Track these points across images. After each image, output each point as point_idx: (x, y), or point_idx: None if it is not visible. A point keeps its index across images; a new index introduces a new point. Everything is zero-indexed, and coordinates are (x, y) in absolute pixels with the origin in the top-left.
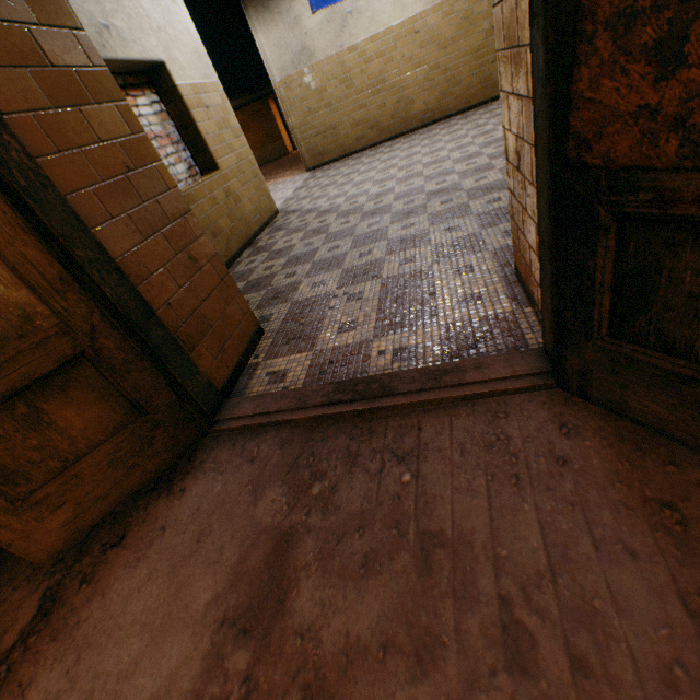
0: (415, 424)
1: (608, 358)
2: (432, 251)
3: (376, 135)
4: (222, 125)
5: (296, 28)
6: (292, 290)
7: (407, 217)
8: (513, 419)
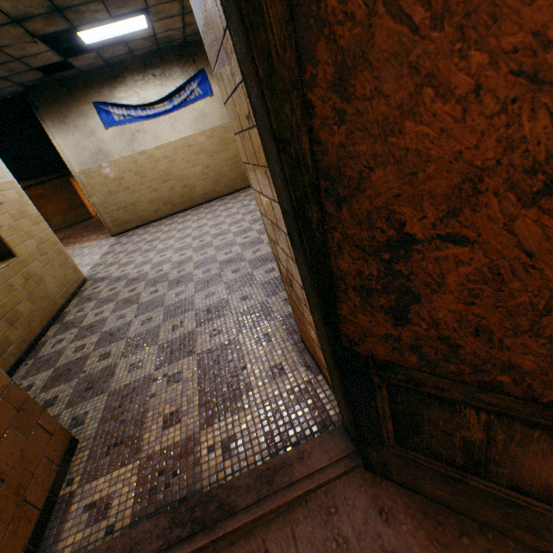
0: (261, 546)
1: (400, 458)
2: (235, 320)
3: (170, 208)
4: (19, 216)
5: (93, 137)
6: (108, 375)
7: (208, 285)
8: (343, 512)
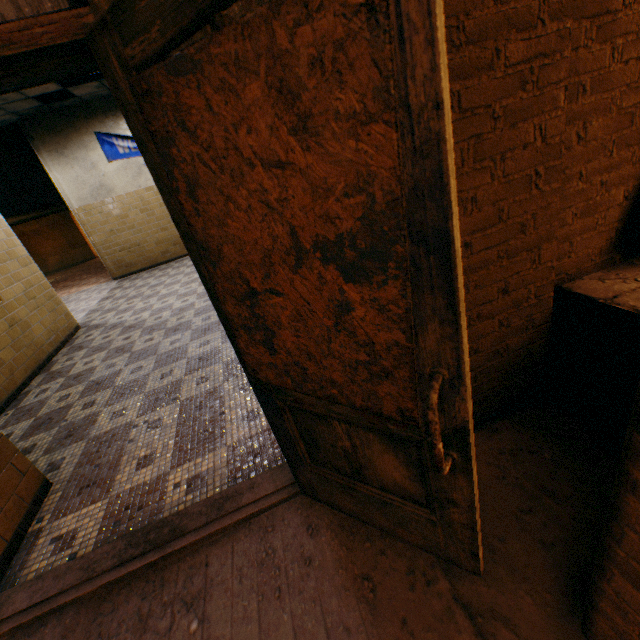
0: (203, 560)
1: (317, 476)
2: (224, 368)
3: (180, 249)
4: (6, 257)
5: (94, 171)
6: (90, 423)
7: (205, 333)
8: (278, 530)
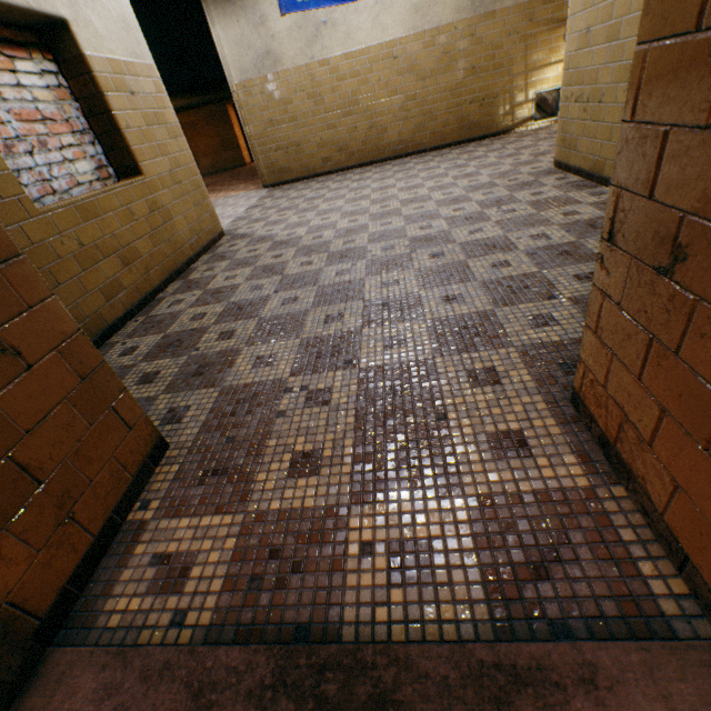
0: None
1: None
2: (429, 330)
3: (345, 159)
4: (153, 119)
5: (262, 28)
6: (225, 364)
7: (388, 268)
8: None
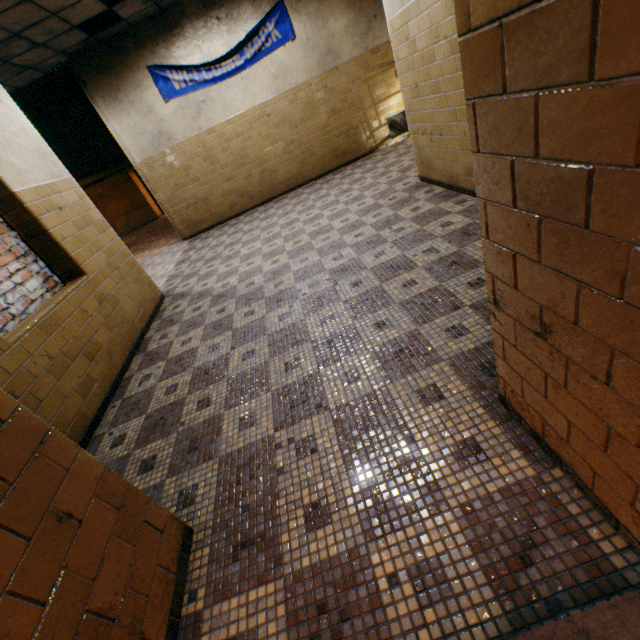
0: None
1: None
2: (374, 359)
3: (248, 201)
4: (83, 223)
5: (151, 115)
6: (213, 433)
7: (320, 305)
8: None
